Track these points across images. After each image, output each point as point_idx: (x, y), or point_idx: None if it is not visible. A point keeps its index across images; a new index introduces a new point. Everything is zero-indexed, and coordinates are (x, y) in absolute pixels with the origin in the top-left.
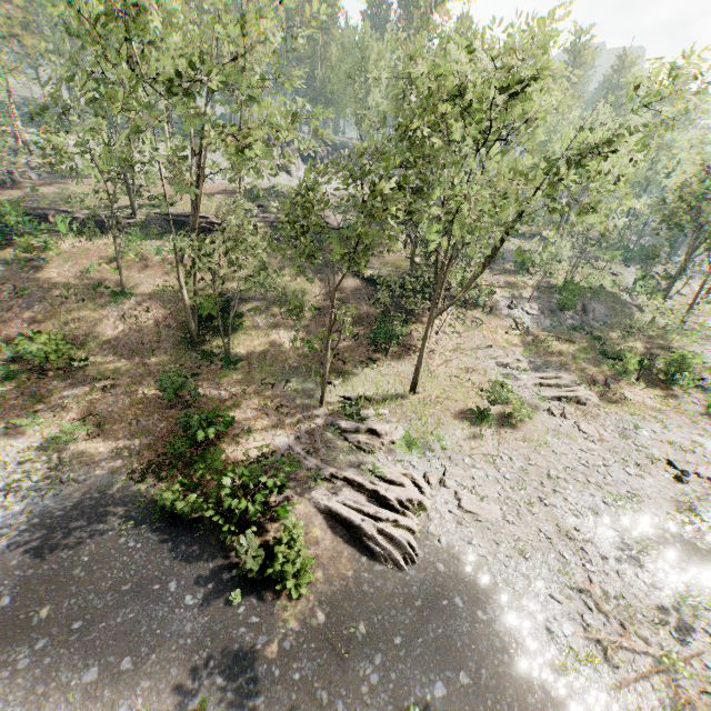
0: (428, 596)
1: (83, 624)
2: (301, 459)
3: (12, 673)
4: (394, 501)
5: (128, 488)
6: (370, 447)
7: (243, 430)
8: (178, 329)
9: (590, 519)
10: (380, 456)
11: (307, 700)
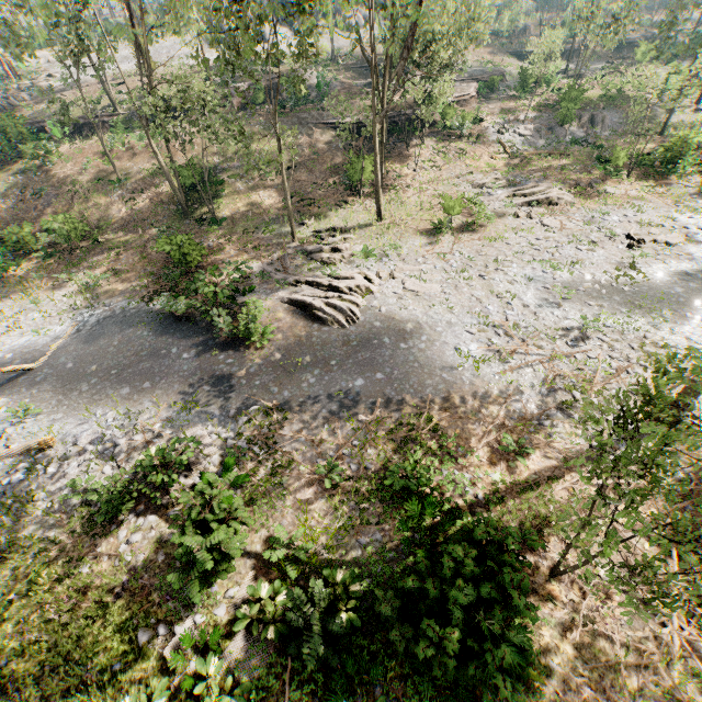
0: (362, 339)
1: (118, 371)
2: (272, 275)
3: (79, 393)
4: (344, 288)
5: (141, 307)
6: (331, 260)
7: (225, 262)
8: (170, 203)
9: (524, 284)
10: (341, 266)
11: (263, 392)
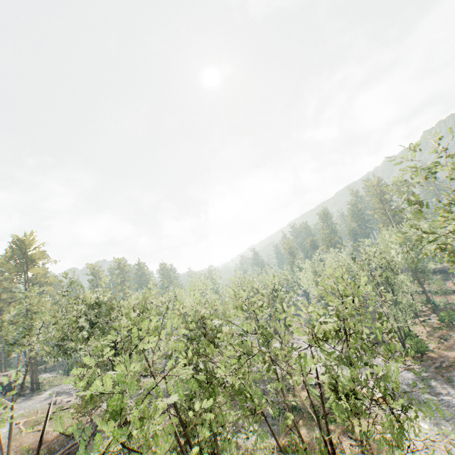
0: None
1: None
2: None
3: None
4: None
5: None
6: None
7: None
8: None
9: None
10: None
11: None
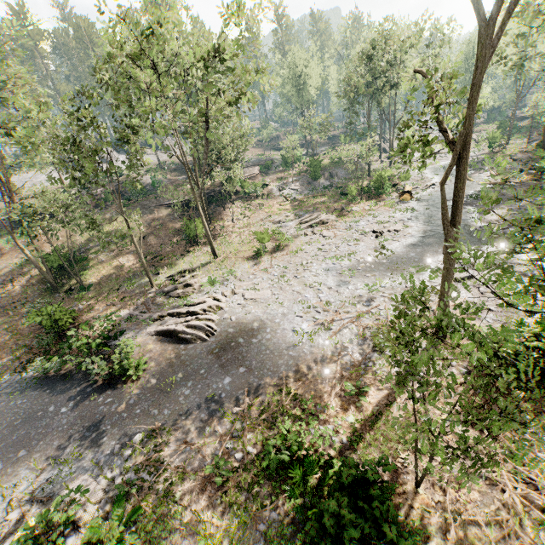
0: (222, 345)
1: None
2: (139, 317)
3: None
4: (199, 311)
5: (14, 378)
6: (185, 293)
7: (95, 317)
8: (40, 284)
9: (324, 274)
10: (194, 296)
11: (145, 418)
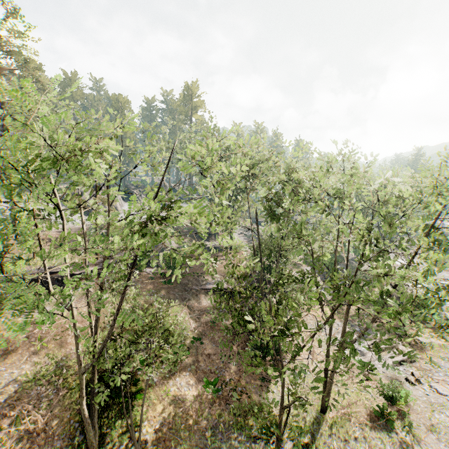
0: None
1: None
2: None
3: None
4: None
5: None
6: None
7: None
8: (65, 433)
9: None
10: None
11: None
